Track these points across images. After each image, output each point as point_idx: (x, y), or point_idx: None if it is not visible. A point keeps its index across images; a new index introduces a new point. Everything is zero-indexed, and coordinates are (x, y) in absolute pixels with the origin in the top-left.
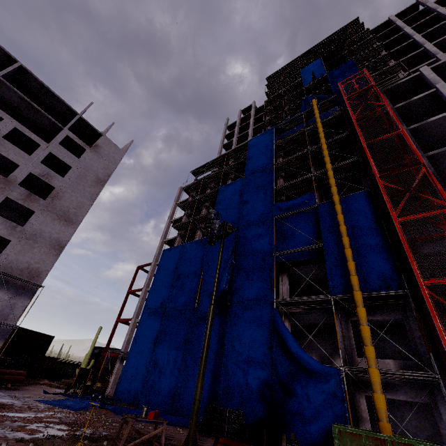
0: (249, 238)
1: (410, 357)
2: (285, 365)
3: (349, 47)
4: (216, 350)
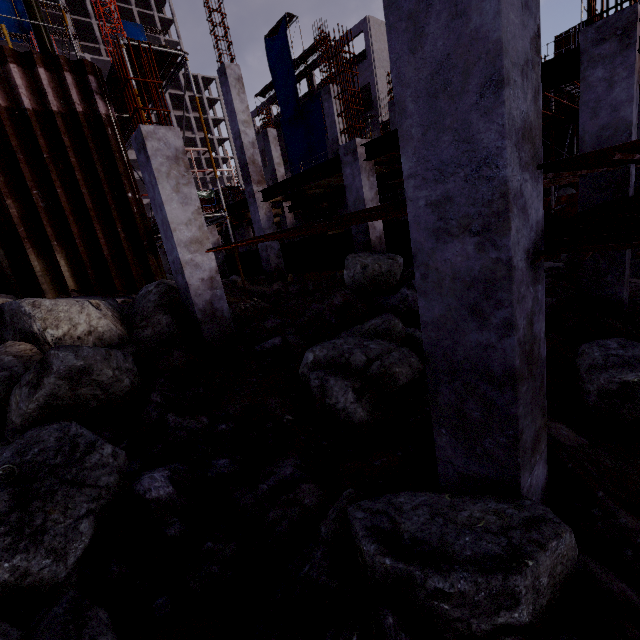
0: None
1: None
2: None
3: None
4: None
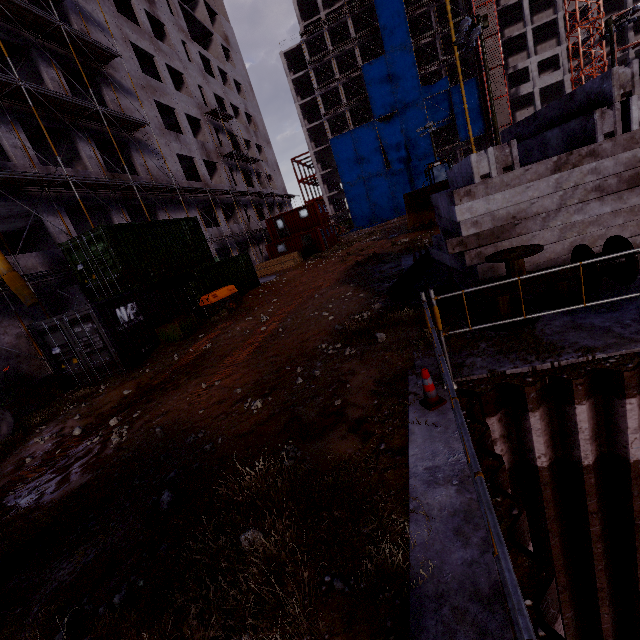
0: (410, 118)
1: None
2: None
3: None
4: (410, 184)
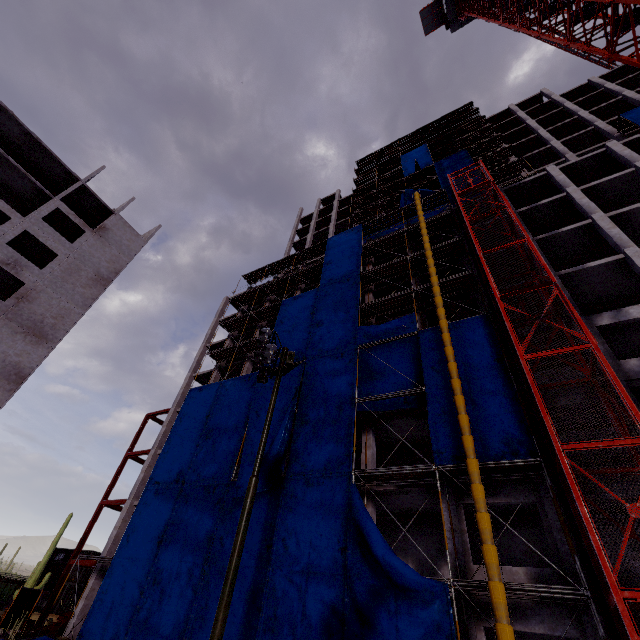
0: (320, 376)
1: (546, 563)
2: (365, 578)
3: (461, 135)
4: (258, 553)
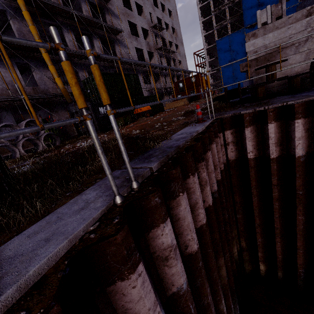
0: None
1: None
2: None
3: None
4: None
